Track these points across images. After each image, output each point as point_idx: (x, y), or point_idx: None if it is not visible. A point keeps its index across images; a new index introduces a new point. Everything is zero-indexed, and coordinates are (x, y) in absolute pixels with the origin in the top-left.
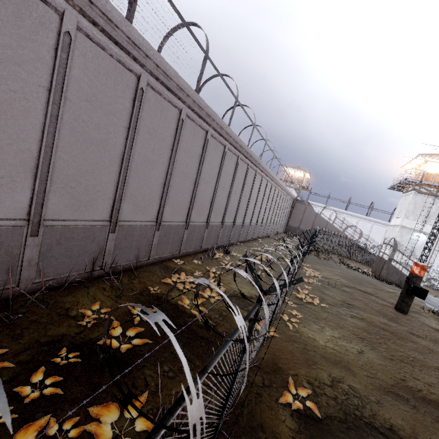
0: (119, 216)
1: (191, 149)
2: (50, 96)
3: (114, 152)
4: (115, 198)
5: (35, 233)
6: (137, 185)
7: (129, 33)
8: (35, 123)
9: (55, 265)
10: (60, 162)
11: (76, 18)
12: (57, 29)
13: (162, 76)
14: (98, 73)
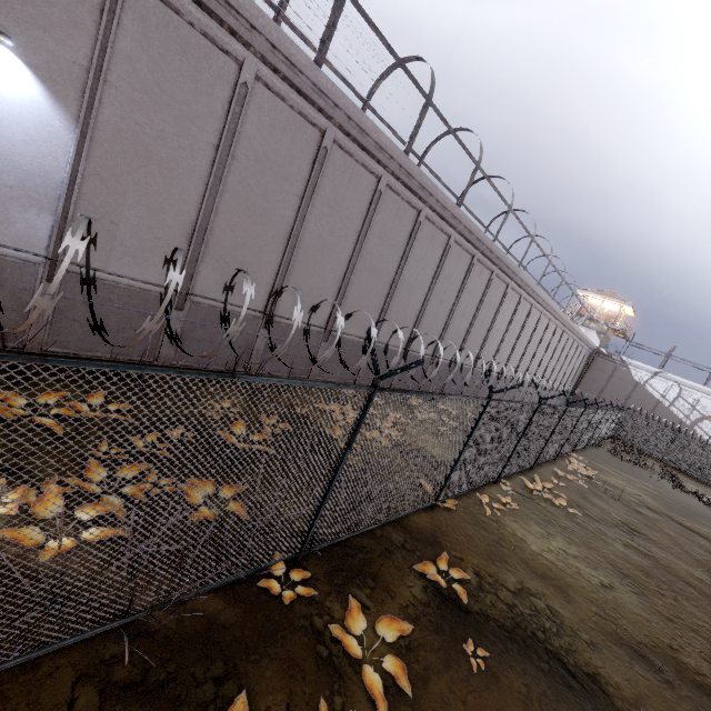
0: (276, 309)
1: (390, 234)
2: (217, 154)
3: (280, 226)
4: (274, 285)
5: (181, 307)
6: (305, 273)
7: (316, 78)
8: (198, 184)
9: (196, 350)
10: (217, 230)
11: (256, 67)
12: (235, 81)
13: (356, 131)
14: (273, 129)
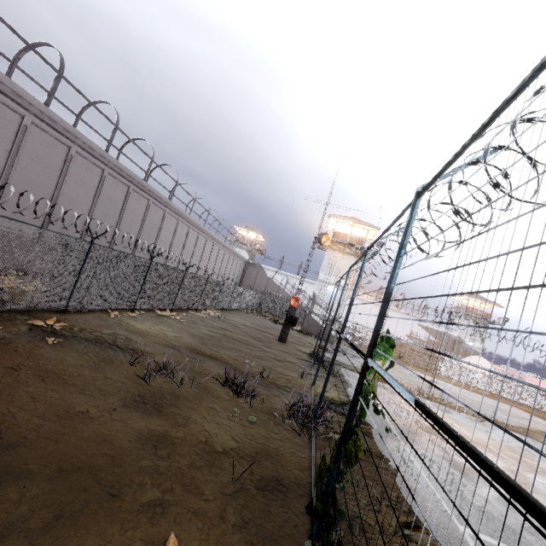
0: None
1: (43, 159)
2: None
3: None
4: None
5: None
6: None
7: None
8: None
9: None
10: None
11: None
12: None
13: None
14: None
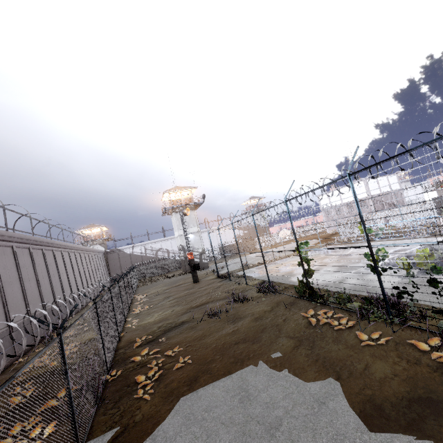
0: None
1: None
2: None
3: None
4: None
5: None
6: None
7: None
8: None
9: None
10: None
11: None
12: None
13: None
14: None
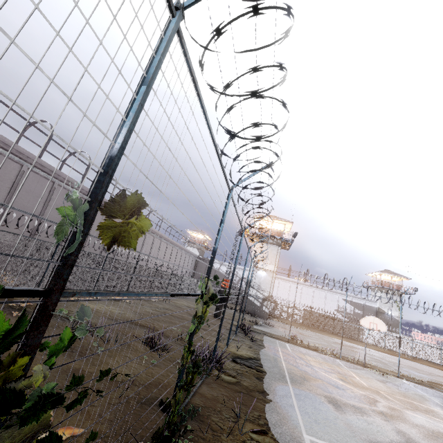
0: None
1: (34, 191)
2: None
3: None
4: None
5: None
6: None
7: None
8: None
9: None
10: None
11: None
12: None
13: (2, 144)
14: None
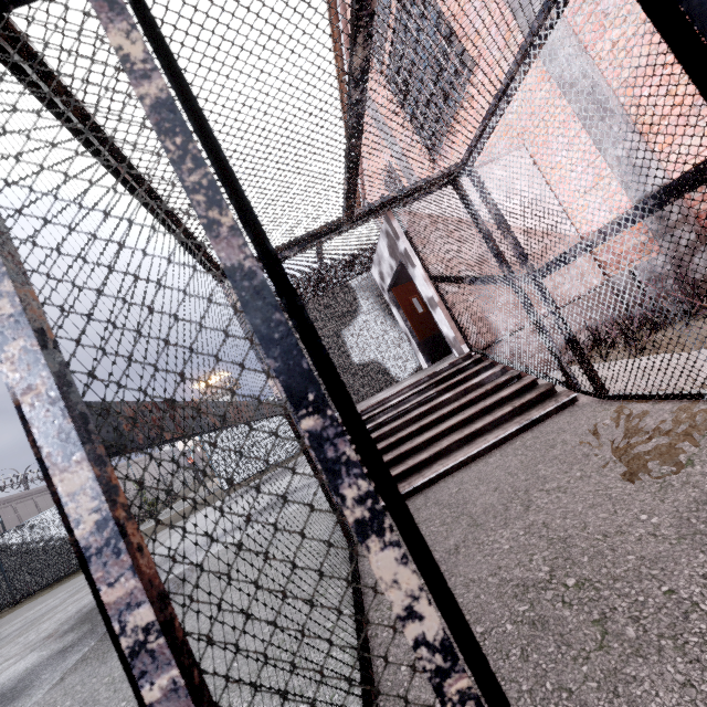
0: None
1: (8, 520)
2: None
3: None
4: None
5: None
6: None
7: None
8: None
9: None
10: None
11: None
12: None
13: None
14: None
